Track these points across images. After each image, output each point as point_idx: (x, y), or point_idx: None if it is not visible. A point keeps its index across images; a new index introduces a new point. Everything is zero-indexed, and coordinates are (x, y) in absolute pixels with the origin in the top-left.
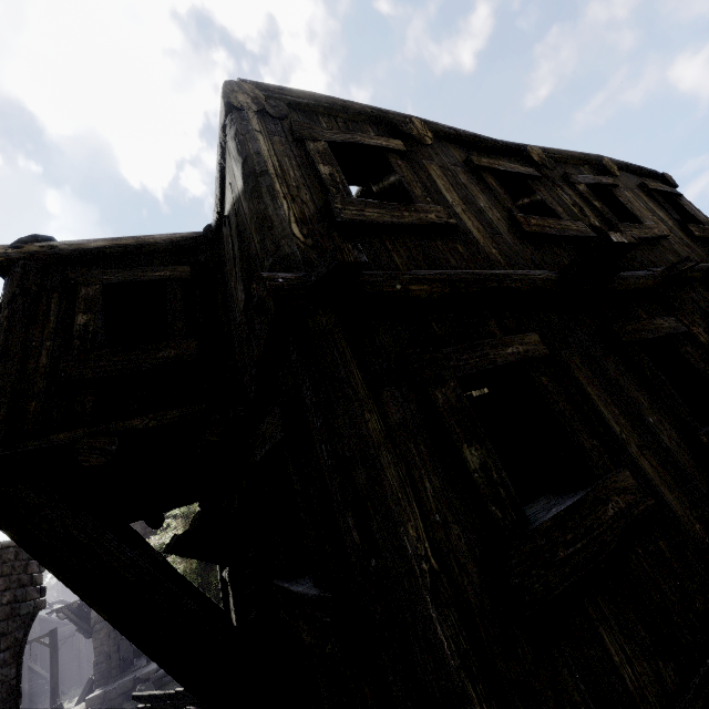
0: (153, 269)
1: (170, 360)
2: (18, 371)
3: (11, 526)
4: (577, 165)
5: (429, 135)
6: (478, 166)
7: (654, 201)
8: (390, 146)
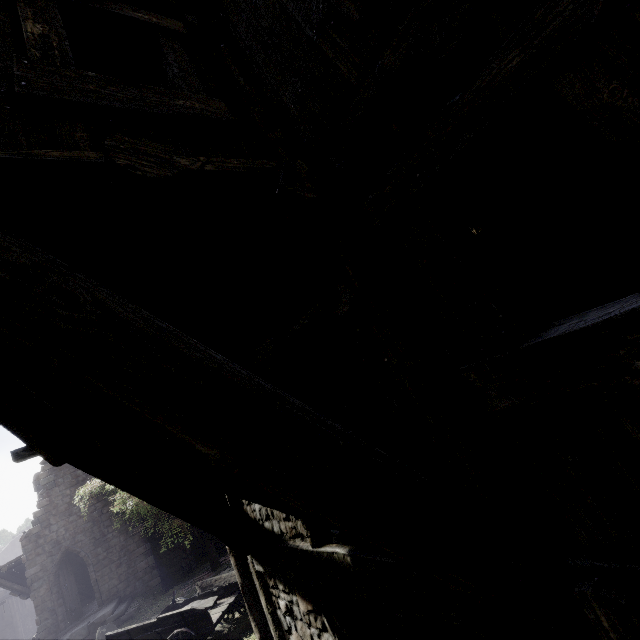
0: (131, 8)
1: (196, 112)
2: None
3: None
4: None
5: None
6: None
7: None
8: None
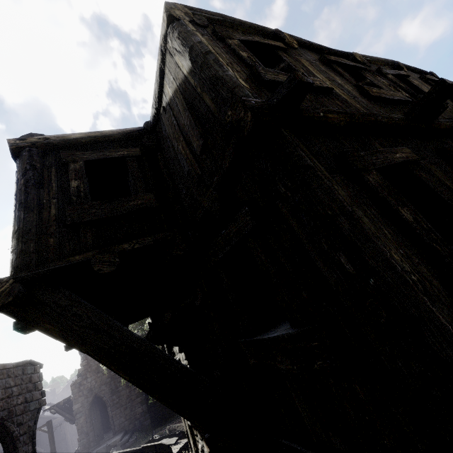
0: (115, 150)
1: (138, 207)
2: (37, 219)
3: (51, 321)
4: (381, 65)
5: (295, 42)
6: (329, 60)
7: (430, 86)
8: (276, 45)
